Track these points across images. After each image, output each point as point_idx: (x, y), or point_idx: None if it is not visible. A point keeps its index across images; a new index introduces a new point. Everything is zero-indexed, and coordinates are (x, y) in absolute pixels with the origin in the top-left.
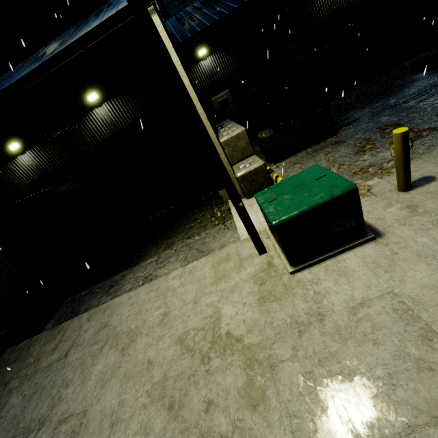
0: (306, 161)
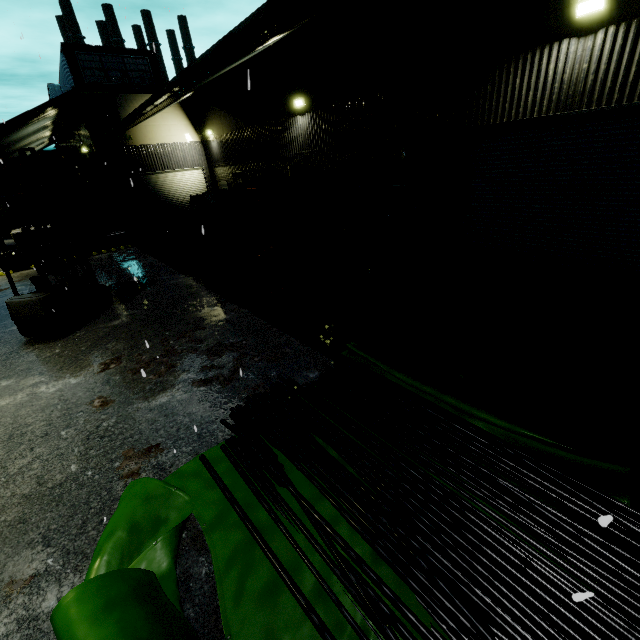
0: (16, 276)
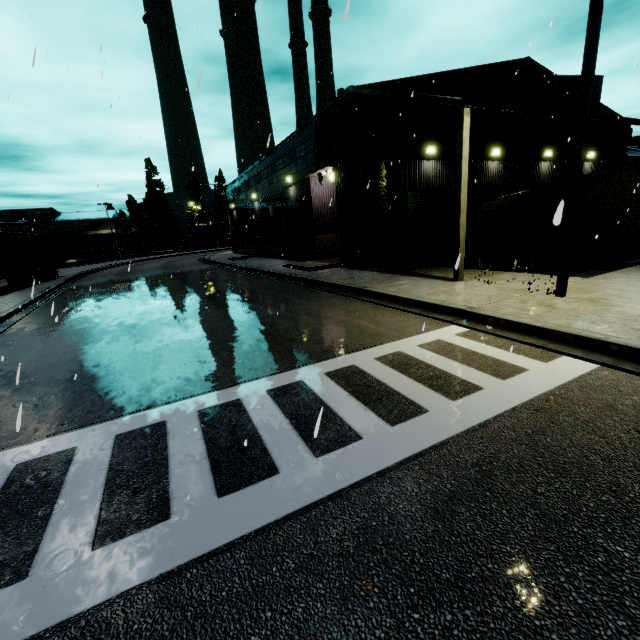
0: None
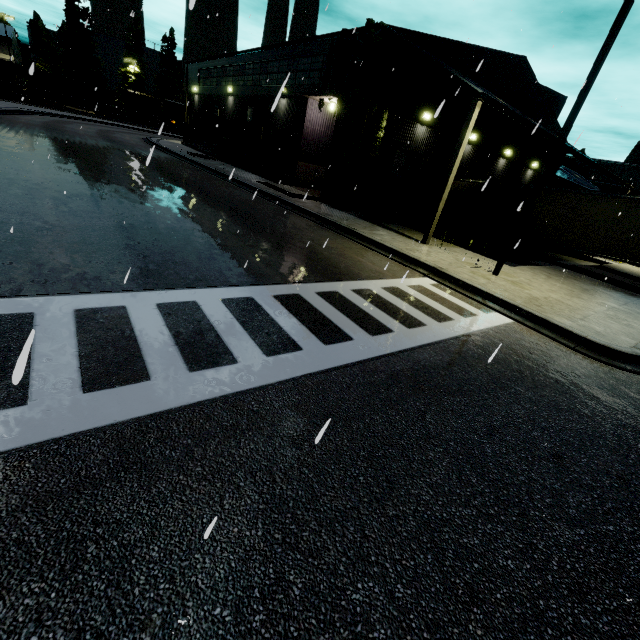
0: None
